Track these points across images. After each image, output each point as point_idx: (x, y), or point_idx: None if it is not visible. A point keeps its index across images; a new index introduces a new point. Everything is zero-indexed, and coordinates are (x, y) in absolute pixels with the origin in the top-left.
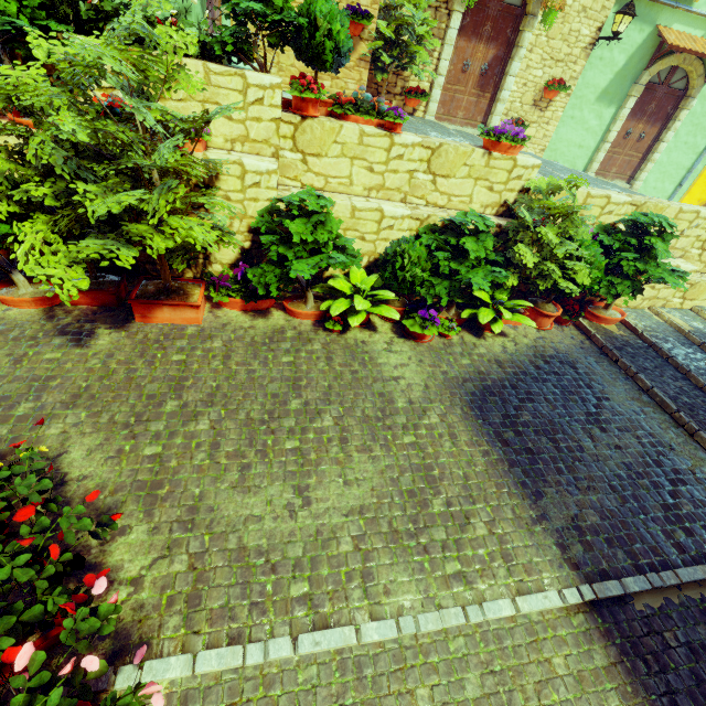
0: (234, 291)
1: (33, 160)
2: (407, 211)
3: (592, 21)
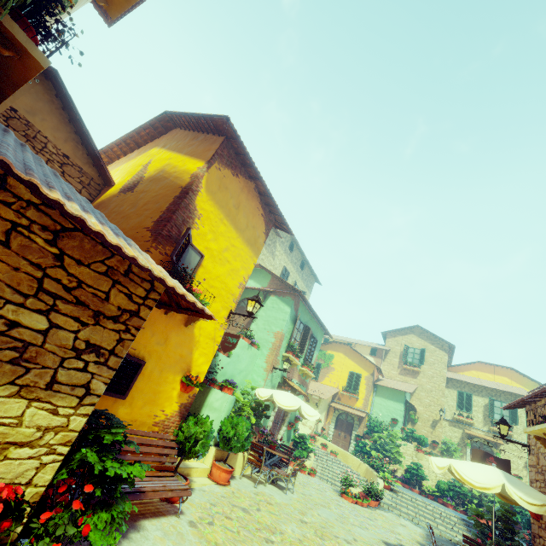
0: (399, 480)
1: (378, 443)
2: (443, 476)
3: (521, 459)
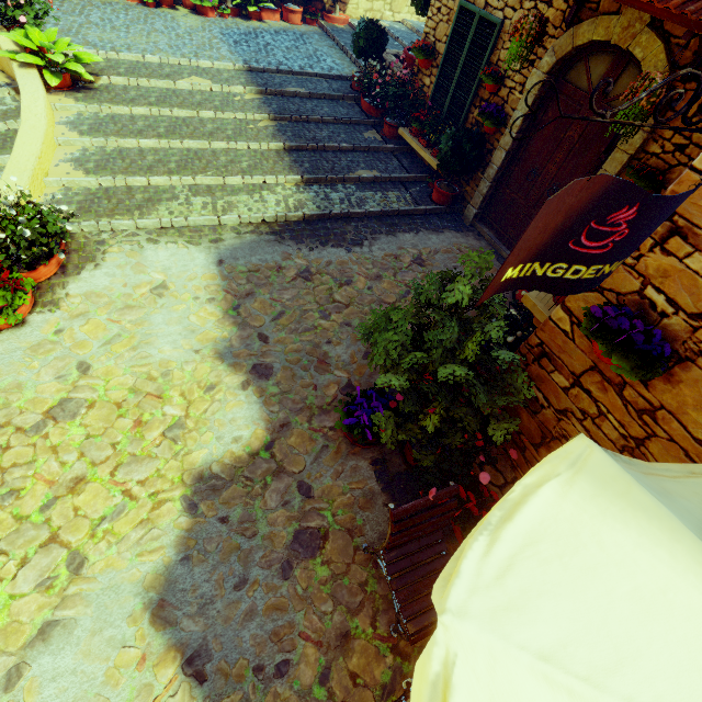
0: None
1: None
2: None
3: None
